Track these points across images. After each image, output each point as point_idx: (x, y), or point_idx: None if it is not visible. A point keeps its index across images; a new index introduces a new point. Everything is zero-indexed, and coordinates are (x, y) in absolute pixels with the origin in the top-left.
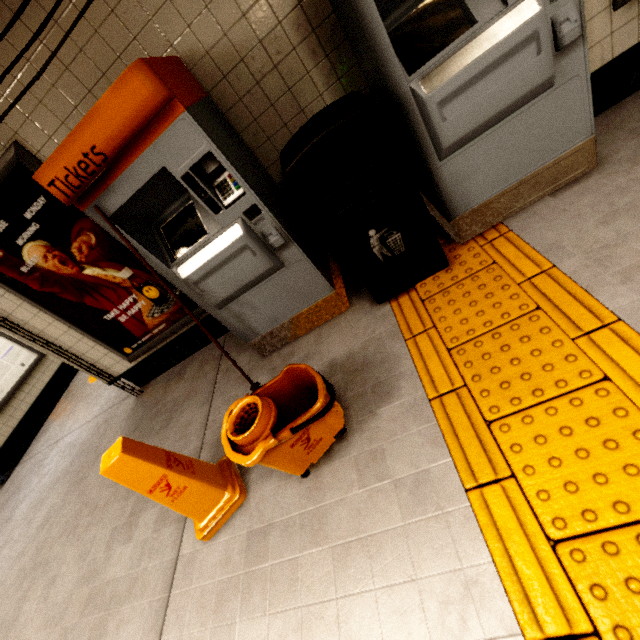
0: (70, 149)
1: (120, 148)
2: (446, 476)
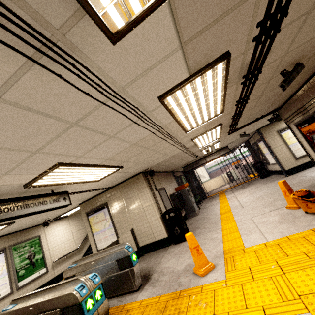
0: (307, 128)
1: (314, 131)
2: (313, 227)
